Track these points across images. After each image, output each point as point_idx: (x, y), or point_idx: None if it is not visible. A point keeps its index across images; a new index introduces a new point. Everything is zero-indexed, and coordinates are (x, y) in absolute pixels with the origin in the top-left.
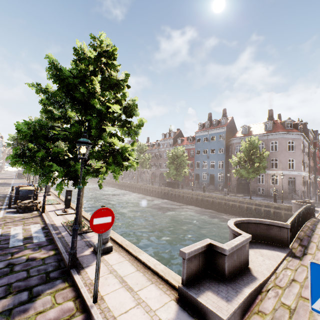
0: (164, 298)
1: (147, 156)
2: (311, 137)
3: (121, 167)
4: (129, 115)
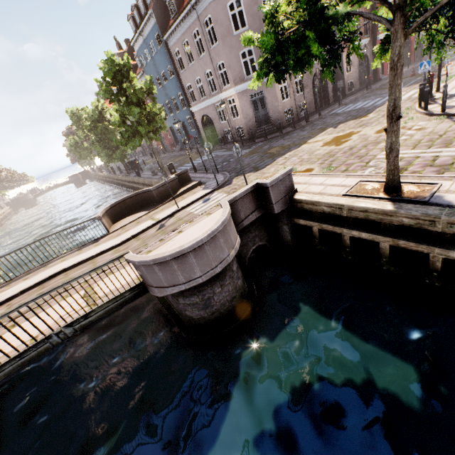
0: None
1: None
2: None
3: None
4: None
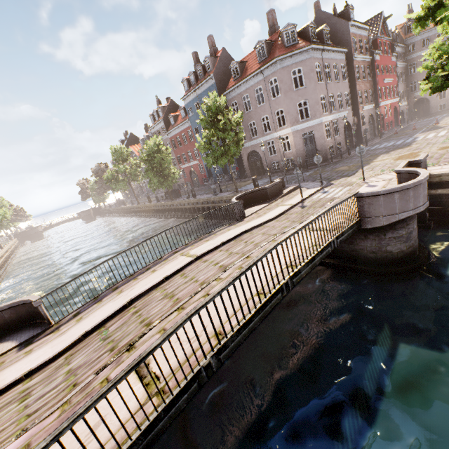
0: None
1: (134, 163)
2: (361, 35)
3: None
4: None
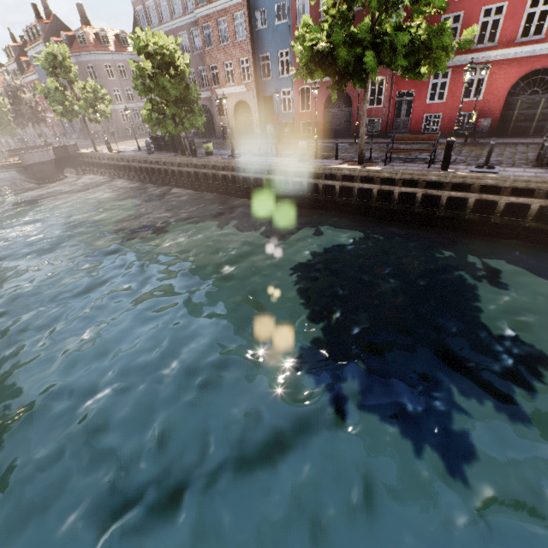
0: None
1: None
2: None
3: None
4: None
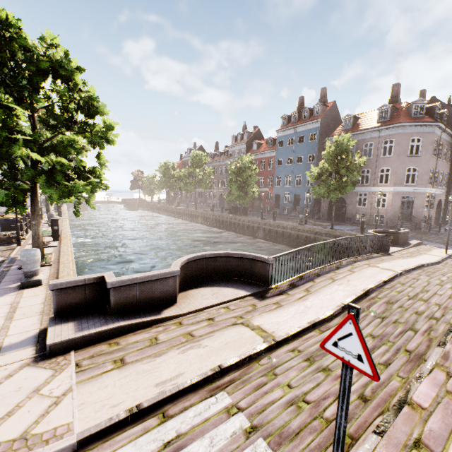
0: (33, 327)
1: (208, 171)
2: None
3: (91, 189)
4: (86, 114)
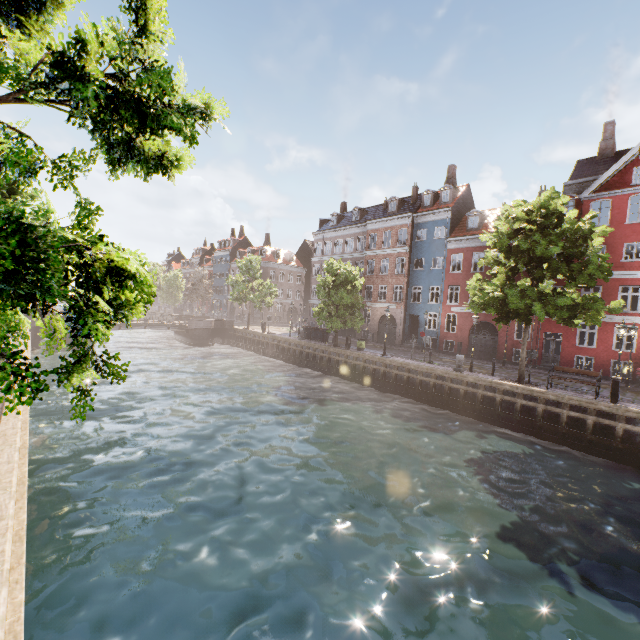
0: None
1: None
2: None
3: None
4: None
